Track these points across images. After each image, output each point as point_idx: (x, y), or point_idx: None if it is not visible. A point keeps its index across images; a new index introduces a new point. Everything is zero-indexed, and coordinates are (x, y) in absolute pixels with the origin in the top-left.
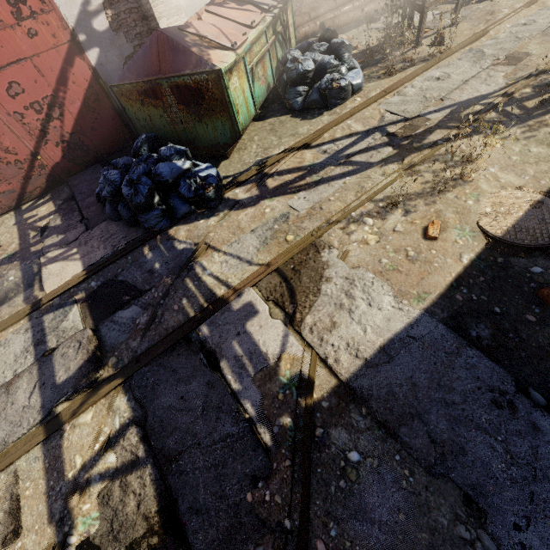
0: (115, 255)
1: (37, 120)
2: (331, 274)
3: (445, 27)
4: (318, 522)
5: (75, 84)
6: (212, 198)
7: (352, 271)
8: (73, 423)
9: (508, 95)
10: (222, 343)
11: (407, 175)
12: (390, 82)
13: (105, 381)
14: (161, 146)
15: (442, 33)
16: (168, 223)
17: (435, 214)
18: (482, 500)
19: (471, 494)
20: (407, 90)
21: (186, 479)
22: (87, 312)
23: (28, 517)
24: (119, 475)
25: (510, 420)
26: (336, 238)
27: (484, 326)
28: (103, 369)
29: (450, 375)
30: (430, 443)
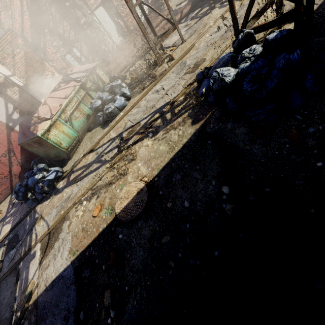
0: (19, 221)
1: (6, 159)
2: (60, 236)
3: (179, 44)
4: None
5: (15, 141)
6: (48, 190)
7: (66, 235)
8: None
9: (172, 104)
10: (22, 271)
11: (110, 171)
12: (138, 98)
13: None
14: (42, 162)
15: (159, 62)
16: (36, 203)
17: (104, 199)
18: None
19: None
20: (142, 103)
21: None
22: (5, 250)
23: None
24: None
25: None
26: (72, 214)
27: (89, 271)
28: None
29: (61, 300)
30: None
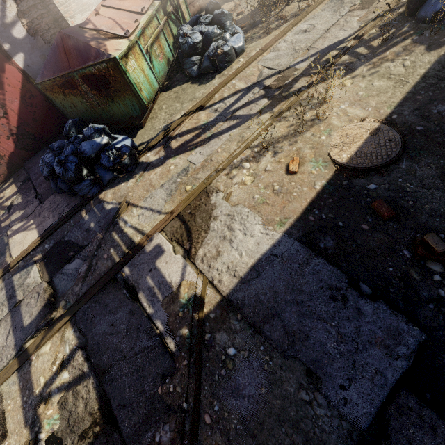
0: (60, 221)
1: None
2: (217, 213)
3: None
4: (206, 402)
5: (10, 86)
6: (128, 164)
7: (233, 209)
8: (37, 353)
9: (358, 38)
10: (139, 279)
11: (277, 122)
12: (267, 41)
13: (57, 319)
14: (86, 127)
15: None
16: (98, 190)
17: (296, 152)
18: (319, 371)
19: (312, 368)
20: (280, 45)
21: (117, 383)
22: (44, 269)
23: (11, 424)
24: (71, 387)
25: (342, 309)
26: (222, 183)
27: (330, 239)
28: (56, 311)
29: (301, 281)
30: (284, 334)
